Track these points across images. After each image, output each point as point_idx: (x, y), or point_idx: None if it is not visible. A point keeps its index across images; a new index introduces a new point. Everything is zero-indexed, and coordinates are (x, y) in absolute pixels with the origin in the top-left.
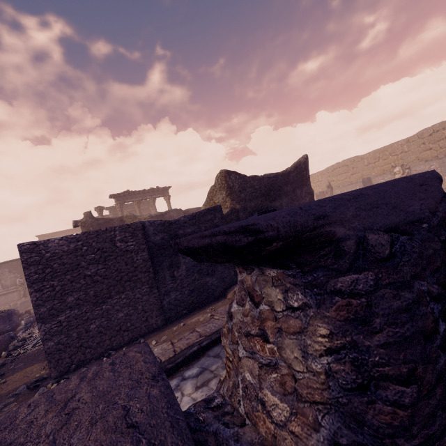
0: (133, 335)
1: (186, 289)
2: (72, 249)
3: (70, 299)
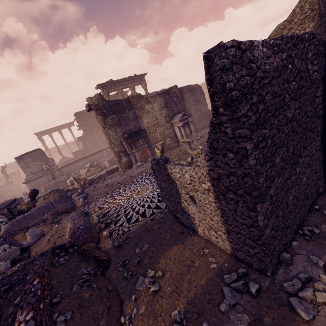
0: (309, 203)
1: None
2: (280, 65)
3: (277, 160)
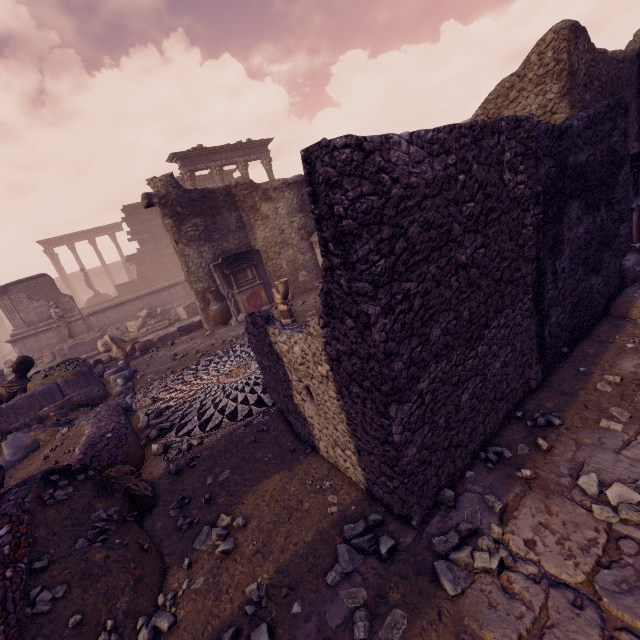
0: (507, 407)
1: (568, 302)
2: (441, 176)
3: (435, 333)
